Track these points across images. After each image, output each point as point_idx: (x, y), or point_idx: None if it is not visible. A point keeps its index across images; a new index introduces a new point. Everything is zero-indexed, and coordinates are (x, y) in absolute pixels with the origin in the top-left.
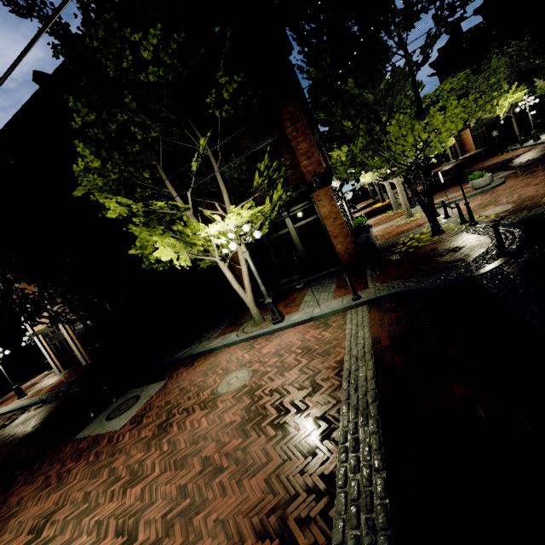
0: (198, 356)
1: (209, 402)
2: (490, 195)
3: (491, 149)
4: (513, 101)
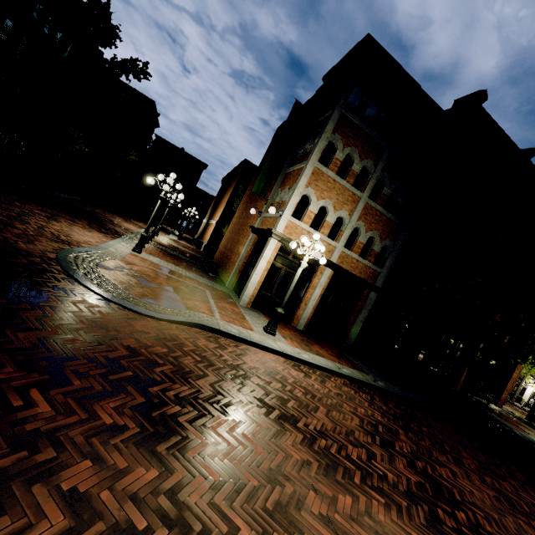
0: None
1: None
2: None
3: None
4: None
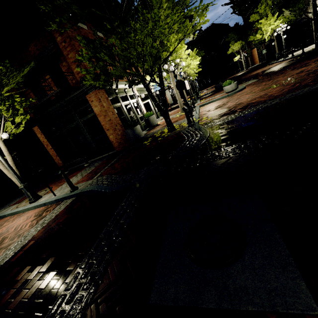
0: None
1: None
2: (229, 99)
3: (265, 62)
4: (275, 28)
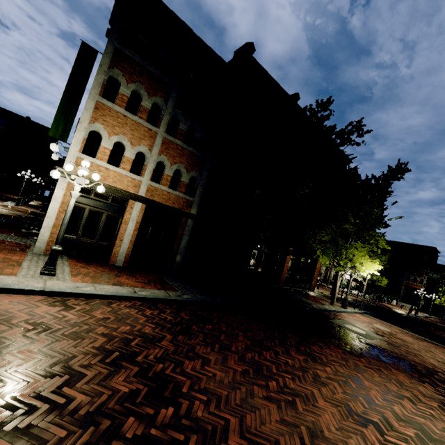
0: (330, 312)
1: (392, 333)
2: None
3: None
4: None
